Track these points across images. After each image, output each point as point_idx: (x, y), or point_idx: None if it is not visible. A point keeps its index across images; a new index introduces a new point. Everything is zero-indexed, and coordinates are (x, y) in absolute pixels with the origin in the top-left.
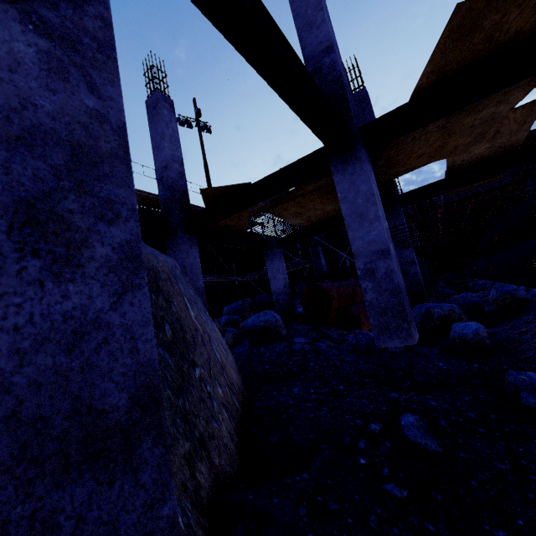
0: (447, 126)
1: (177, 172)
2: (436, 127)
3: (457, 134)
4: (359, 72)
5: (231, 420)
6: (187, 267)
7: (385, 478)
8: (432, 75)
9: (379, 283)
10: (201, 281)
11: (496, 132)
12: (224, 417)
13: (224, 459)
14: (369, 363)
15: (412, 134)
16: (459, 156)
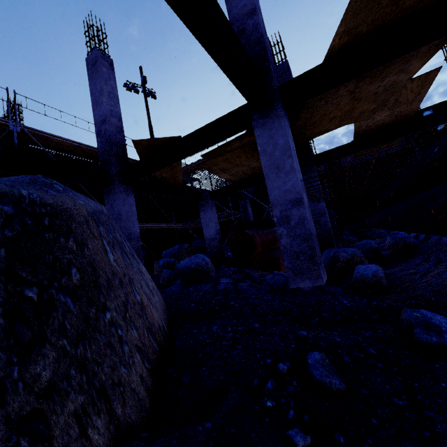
0: (355, 91)
1: (115, 126)
2: (346, 92)
3: (364, 100)
4: (282, 47)
5: (145, 362)
6: (123, 214)
7: (290, 421)
8: (344, 36)
9: (293, 229)
10: (136, 227)
11: (395, 101)
12: (137, 360)
13: (130, 406)
14: (284, 302)
15: (325, 97)
16: (364, 121)
